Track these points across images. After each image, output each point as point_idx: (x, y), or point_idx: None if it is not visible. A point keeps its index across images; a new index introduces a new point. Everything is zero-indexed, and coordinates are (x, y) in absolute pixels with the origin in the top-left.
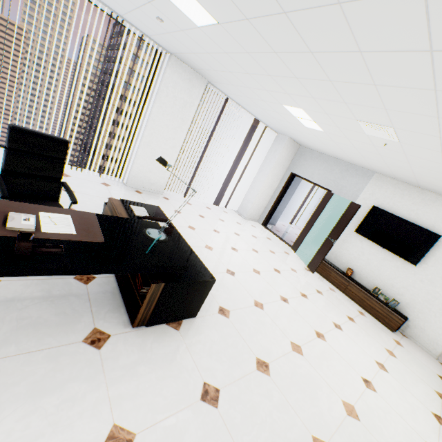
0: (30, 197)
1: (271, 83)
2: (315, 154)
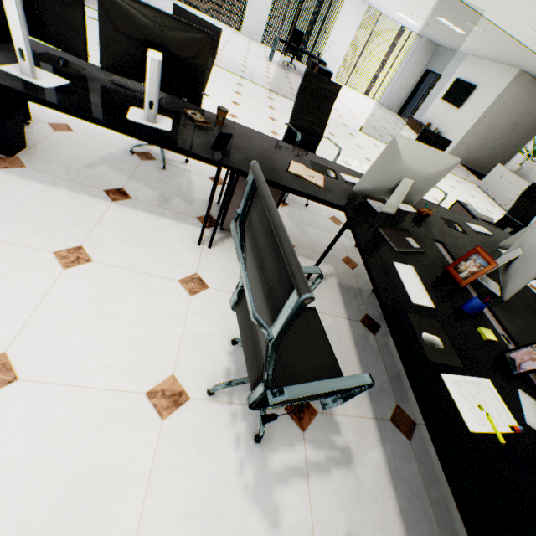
0: (292, 51)
1: (381, 3)
2: (444, 51)
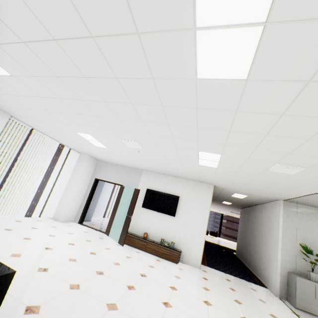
0: None
1: (64, 118)
2: (109, 164)
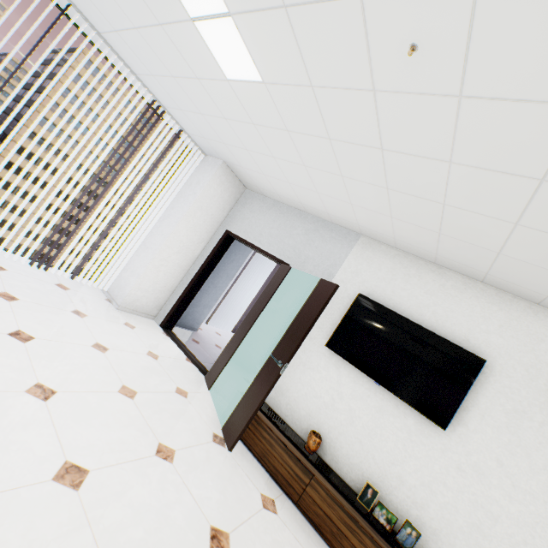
0: None
1: None
2: (267, 202)
